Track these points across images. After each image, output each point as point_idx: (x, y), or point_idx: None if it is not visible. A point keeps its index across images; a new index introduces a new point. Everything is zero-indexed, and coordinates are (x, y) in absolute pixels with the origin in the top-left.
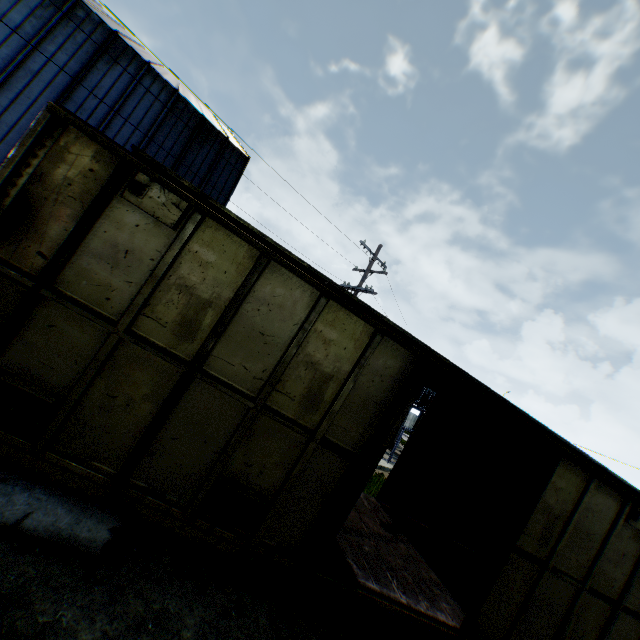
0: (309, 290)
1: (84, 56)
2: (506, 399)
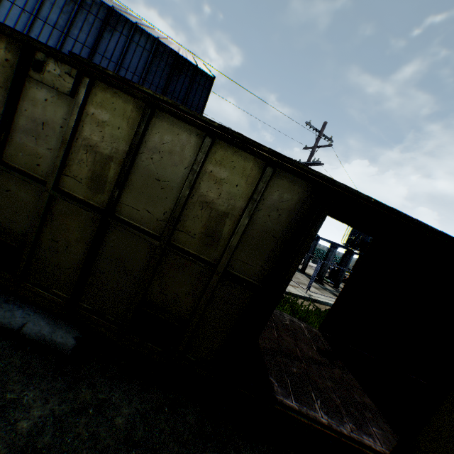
0: (194, 133)
1: (95, 32)
2: (448, 235)
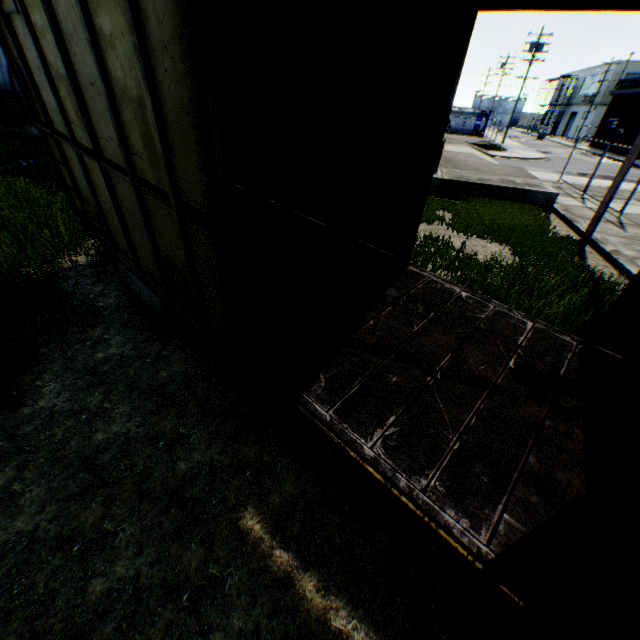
0: None
1: None
2: None
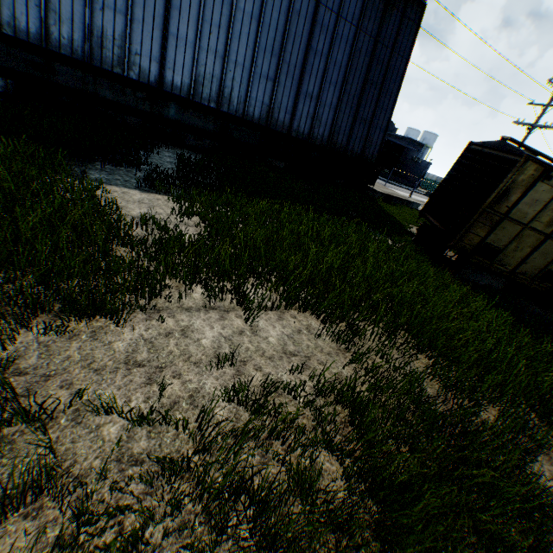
0: None
1: None
2: None
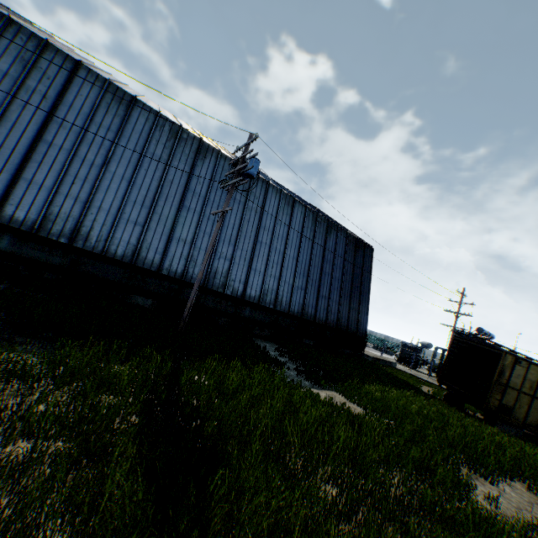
0: None
1: (323, 237)
2: None
